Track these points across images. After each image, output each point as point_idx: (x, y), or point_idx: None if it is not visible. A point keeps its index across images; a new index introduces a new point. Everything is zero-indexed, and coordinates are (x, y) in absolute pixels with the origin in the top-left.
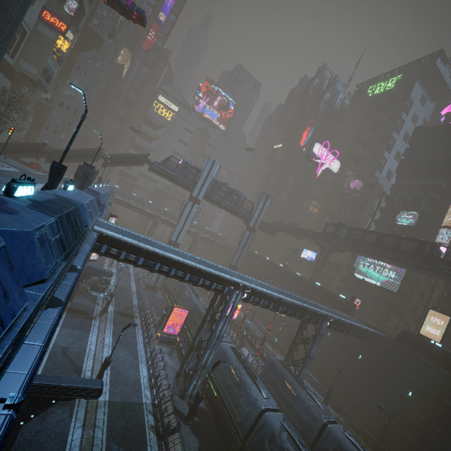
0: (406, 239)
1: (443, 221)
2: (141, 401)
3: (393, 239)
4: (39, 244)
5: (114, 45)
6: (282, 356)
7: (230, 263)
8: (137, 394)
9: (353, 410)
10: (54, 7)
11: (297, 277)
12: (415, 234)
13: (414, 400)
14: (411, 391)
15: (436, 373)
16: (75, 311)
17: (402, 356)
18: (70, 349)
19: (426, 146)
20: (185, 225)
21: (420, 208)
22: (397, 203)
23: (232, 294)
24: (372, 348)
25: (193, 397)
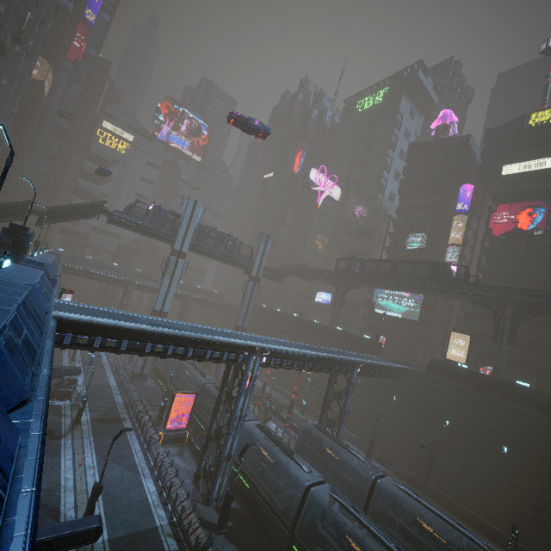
0: (420, 263)
1: (449, 239)
2: (155, 525)
3: (407, 265)
4: (8, 353)
5: (24, 54)
6: (314, 420)
7: (236, 325)
8: (147, 518)
9: (397, 457)
10: None
11: (316, 326)
12: (426, 256)
13: (451, 428)
14: (447, 420)
15: (467, 395)
16: None
17: (434, 387)
18: None
19: (422, 162)
20: (171, 288)
21: (426, 228)
22: (404, 226)
23: (248, 362)
24: (405, 385)
25: (221, 499)
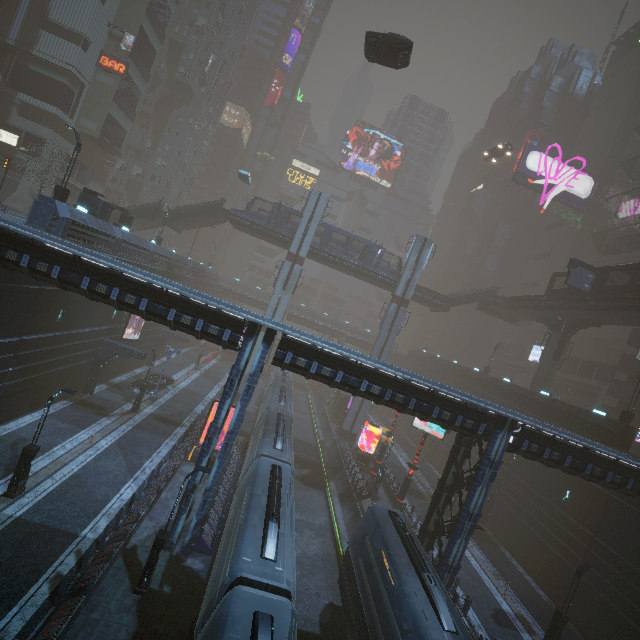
0: None
1: None
2: (79, 532)
3: None
4: None
5: (209, 94)
6: None
7: None
8: (82, 520)
9: None
10: (112, 49)
11: (502, 385)
12: None
13: None
14: None
15: None
16: (87, 404)
17: None
18: (30, 442)
19: None
20: (283, 299)
21: None
22: None
23: (243, 347)
24: None
25: (185, 550)
